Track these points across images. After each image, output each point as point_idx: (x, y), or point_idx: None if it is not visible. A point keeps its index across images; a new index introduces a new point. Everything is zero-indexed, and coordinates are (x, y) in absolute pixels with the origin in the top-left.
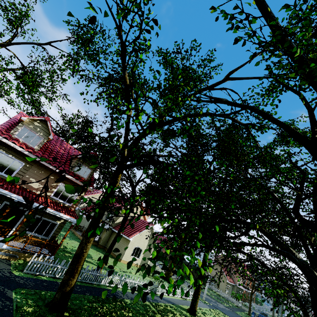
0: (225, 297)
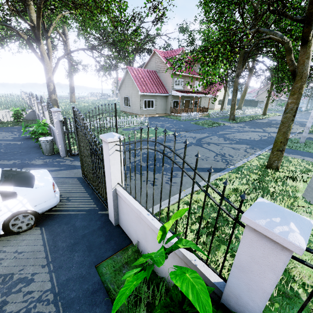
0: (272, 108)
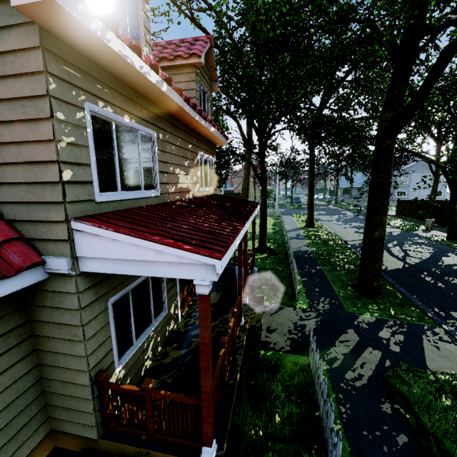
0: None
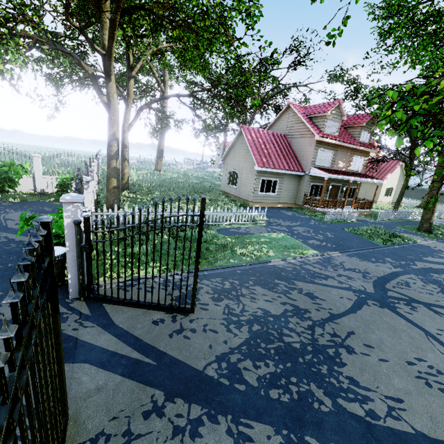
0: None
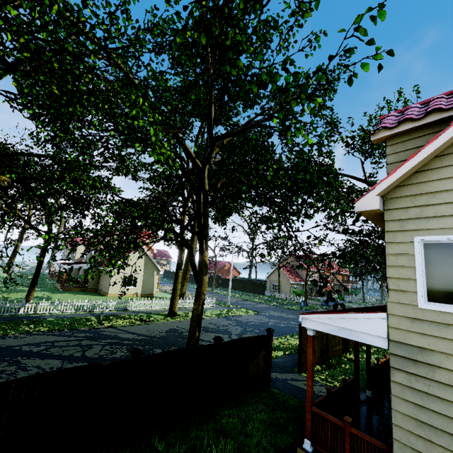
0: (285, 299)
